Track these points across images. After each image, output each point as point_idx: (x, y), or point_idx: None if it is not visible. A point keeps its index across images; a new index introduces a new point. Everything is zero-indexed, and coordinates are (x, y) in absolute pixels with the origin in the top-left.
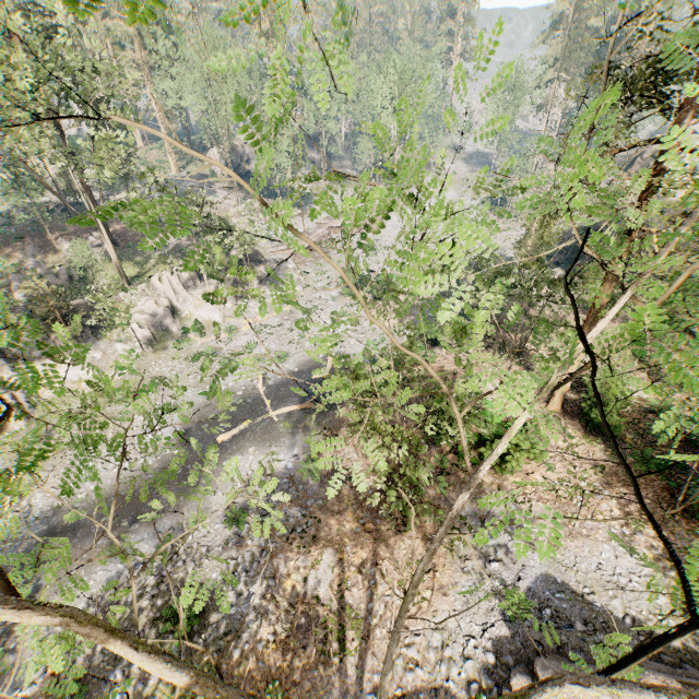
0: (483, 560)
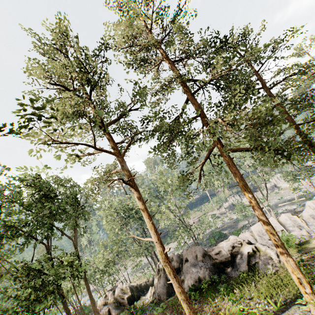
0: None
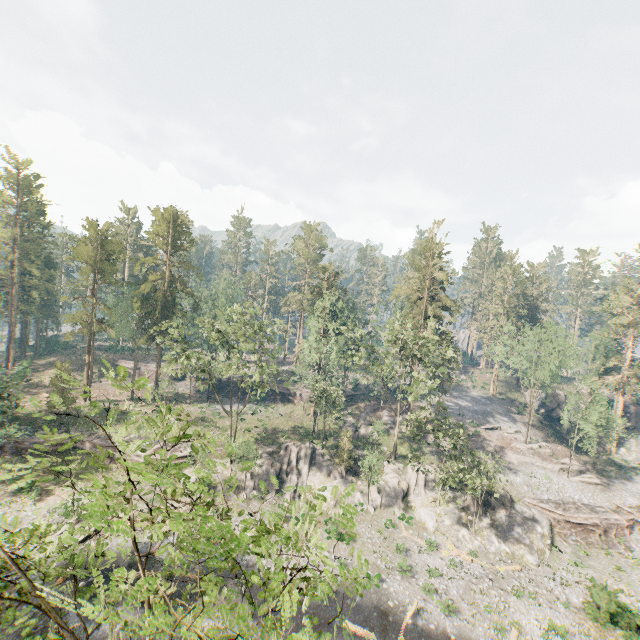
0: None
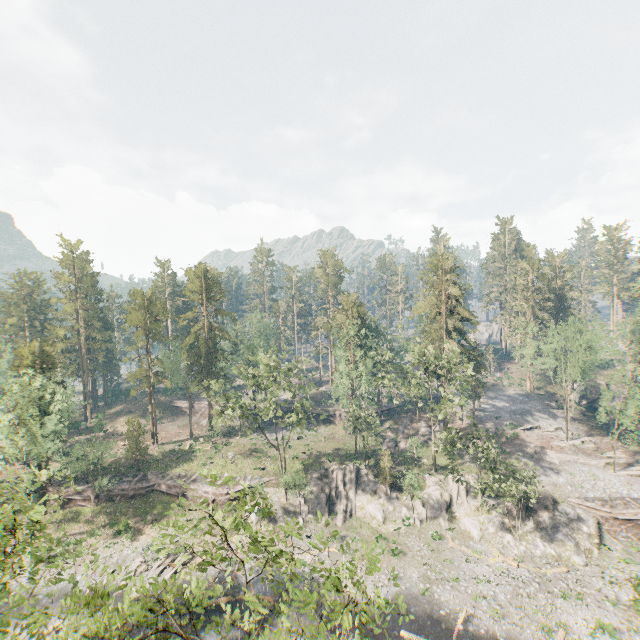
0: None
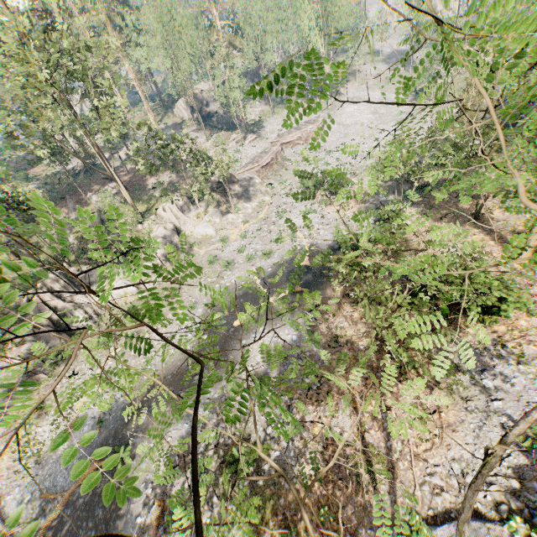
0: (484, 400)
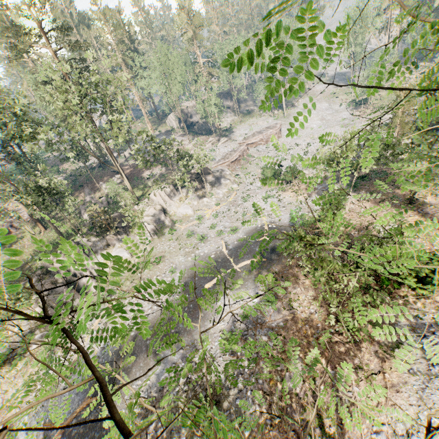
0: (425, 364)
